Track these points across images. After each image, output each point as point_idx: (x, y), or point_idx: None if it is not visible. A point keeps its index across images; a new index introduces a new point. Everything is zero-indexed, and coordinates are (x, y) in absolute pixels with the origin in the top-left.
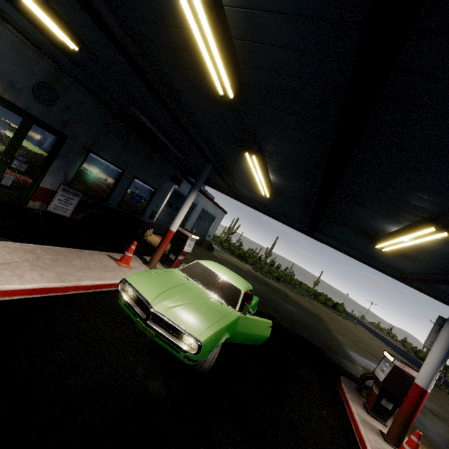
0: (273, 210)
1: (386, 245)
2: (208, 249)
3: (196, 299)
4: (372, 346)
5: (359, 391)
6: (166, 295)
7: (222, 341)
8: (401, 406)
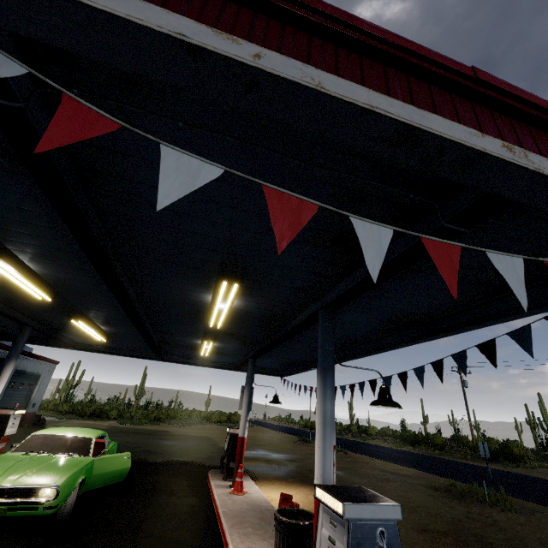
0: (119, 348)
1: (206, 352)
2: (36, 425)
3: (43, 463)
4: (262, 438)
5: (224, 472)
6: (10, 471)
7: (79, 482)
8: (236, 457)
